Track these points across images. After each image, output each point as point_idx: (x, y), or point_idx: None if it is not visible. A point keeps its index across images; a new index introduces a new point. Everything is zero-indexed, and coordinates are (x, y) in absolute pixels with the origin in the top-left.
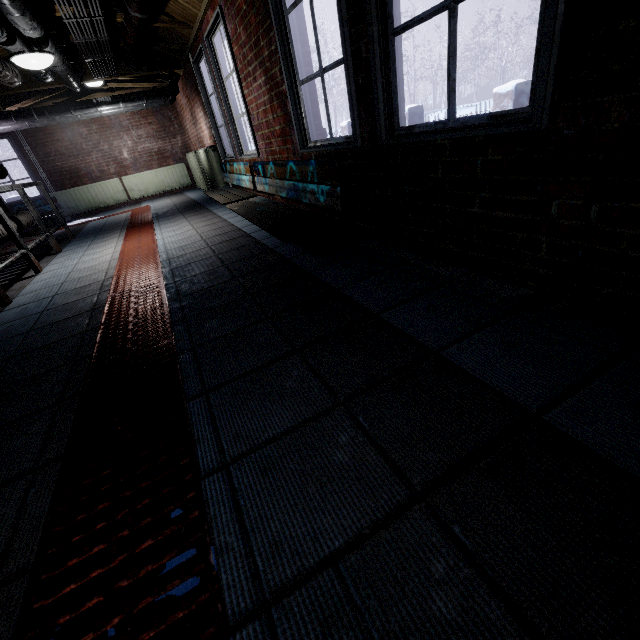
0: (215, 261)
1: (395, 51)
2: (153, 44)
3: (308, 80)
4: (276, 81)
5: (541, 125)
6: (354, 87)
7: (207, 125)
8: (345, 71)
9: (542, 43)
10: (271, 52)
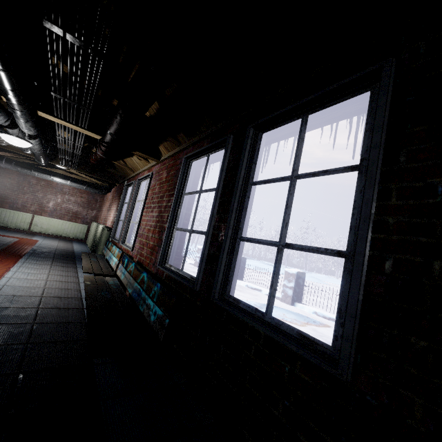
0: (24, 332)
1: (239, 248)
2: (108, 168)
3: (182, 230)
4: (163, 219)
5: (347, 378)
6: (207, 252)
7: (114, 215)
8: (204, 241)
9: (347, 313)
10: (167, 205)
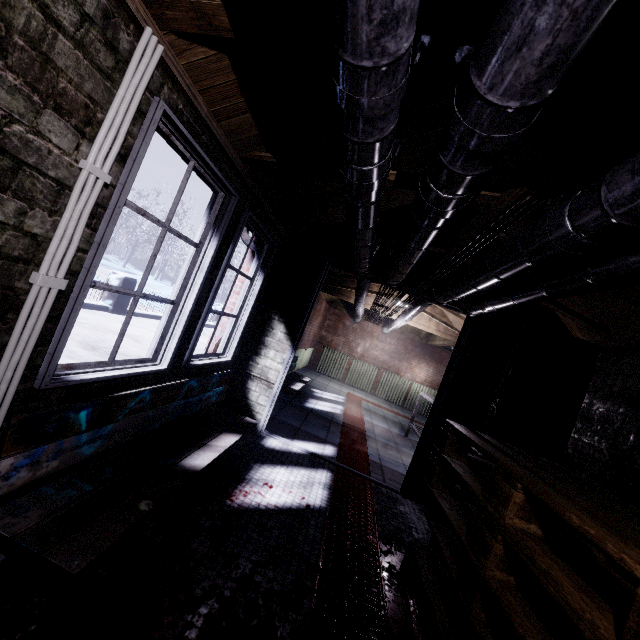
0: None
1: None
2: None
3: None
4: None
5: None
6: None
7: (432, 377)
8: None
9: None
10: None
